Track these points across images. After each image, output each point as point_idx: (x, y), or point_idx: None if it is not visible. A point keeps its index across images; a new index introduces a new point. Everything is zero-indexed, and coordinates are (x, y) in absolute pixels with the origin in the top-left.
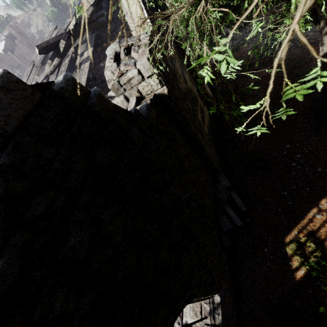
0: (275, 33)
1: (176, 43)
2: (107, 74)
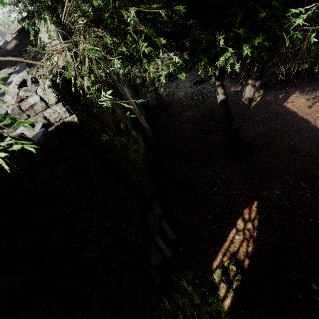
0: (198, 86)
1: (108, 82)
2: (7, 98)
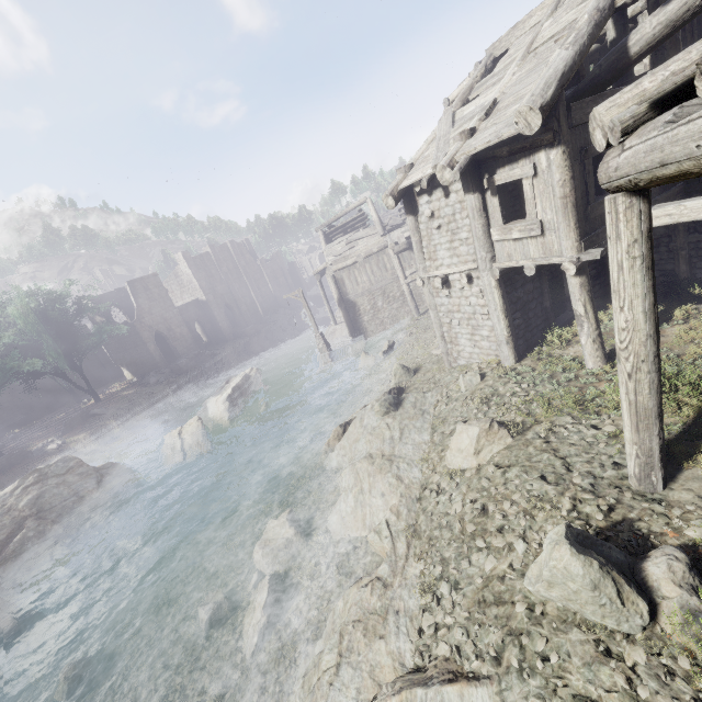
0: None
1: None
2: None
